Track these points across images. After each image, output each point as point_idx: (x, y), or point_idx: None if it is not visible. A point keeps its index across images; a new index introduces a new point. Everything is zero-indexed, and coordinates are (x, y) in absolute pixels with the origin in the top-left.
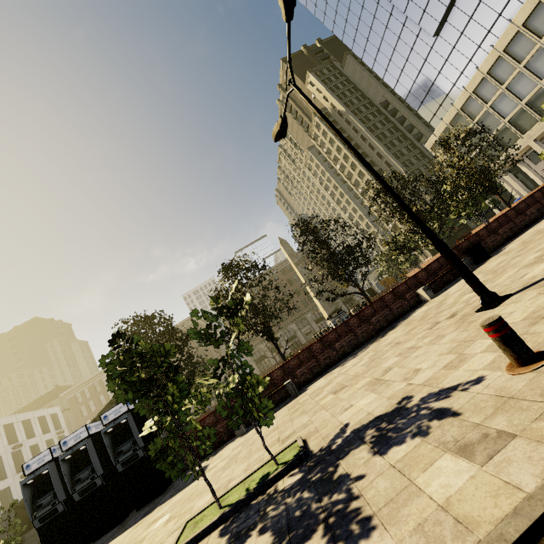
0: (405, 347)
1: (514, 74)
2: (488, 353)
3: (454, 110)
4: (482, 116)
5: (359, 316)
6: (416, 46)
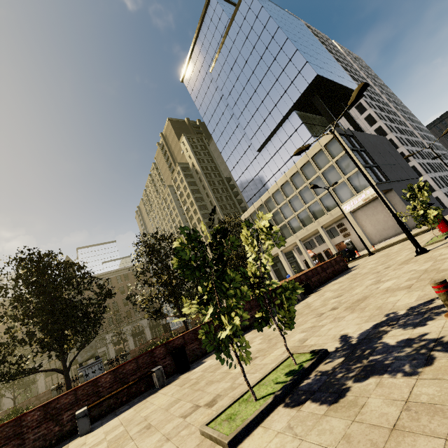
0: None
1: (293, 194)
2: None
3: (260, 201)
4: (275, 212)
5: None
6: (247, 152)
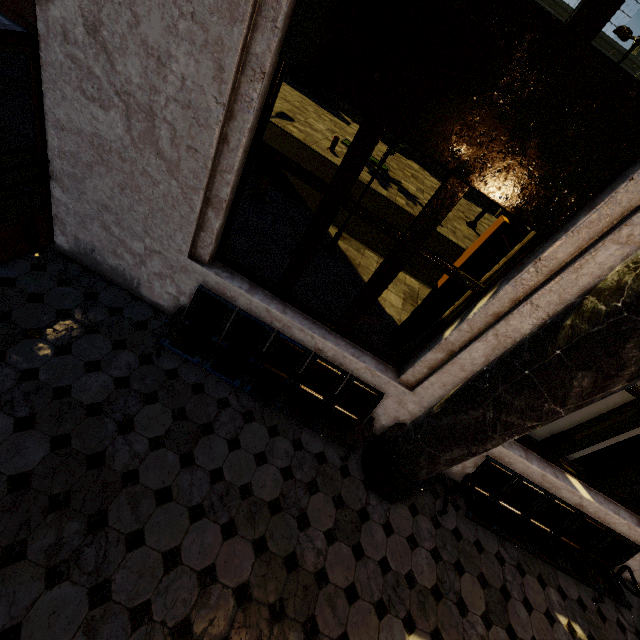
0: None
1: None
2: None
3: None
4: None
5: None
6: None
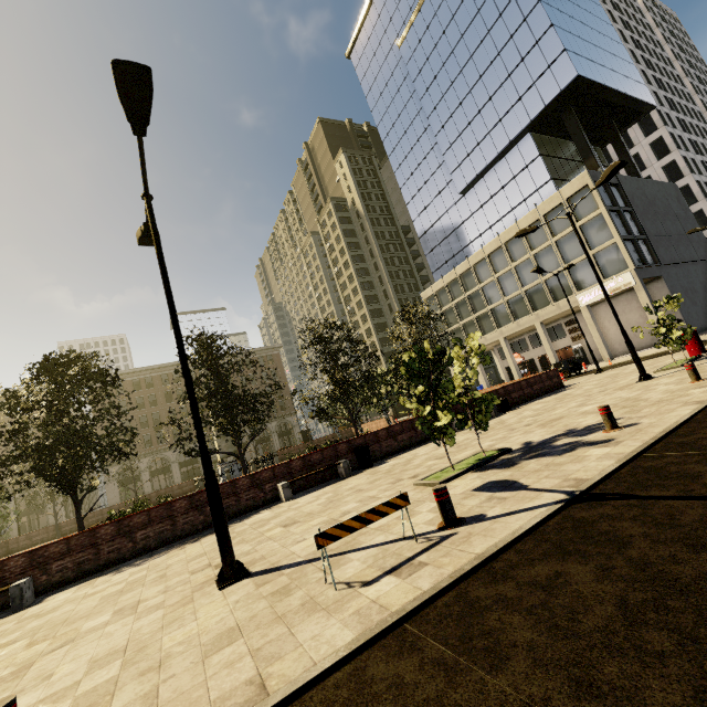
0: (143, 596)
1: (506, 269)
2: (68, 706)
3: (454, 273)
4: (474, 292)
5: (192, 499)
6: (444, 192)
